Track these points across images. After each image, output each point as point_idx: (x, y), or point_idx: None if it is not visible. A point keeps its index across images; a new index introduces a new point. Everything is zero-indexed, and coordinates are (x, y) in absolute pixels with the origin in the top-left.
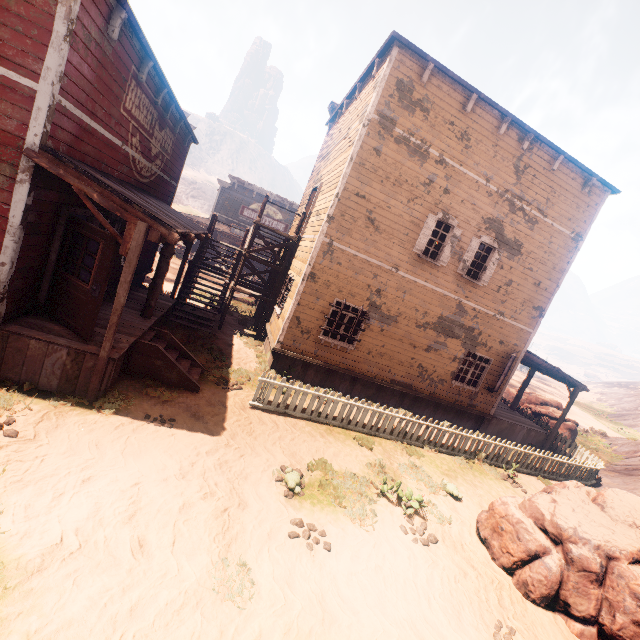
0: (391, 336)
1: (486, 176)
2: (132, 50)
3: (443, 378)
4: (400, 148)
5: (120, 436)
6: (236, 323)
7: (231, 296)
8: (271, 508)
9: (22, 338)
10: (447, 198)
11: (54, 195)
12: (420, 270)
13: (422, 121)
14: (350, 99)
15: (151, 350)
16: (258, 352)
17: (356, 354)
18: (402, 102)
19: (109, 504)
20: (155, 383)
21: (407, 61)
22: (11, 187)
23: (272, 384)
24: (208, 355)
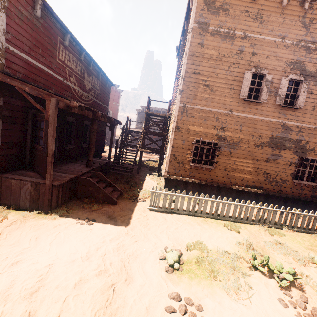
0: (238, 156)
1: (281, 36)
2: (56, 28)
3: (285, 179)
4: (215, 38)
5: (54, 232)
6: (148, 170)
7: (140, 154)
8: (153, 282)
9: (8, 179)
10: (255, 58)
11: (20, 102)
12: (248, 109)
13: (225, 17)
14: (183, 35)
15: (86, 182)
16: (158, 182)
17: (216, 171)
18: (210, 11)
19: (21, 281)
20: (90, 201)
21: None
22: None
23: (159, 193)
24: (127, 185)
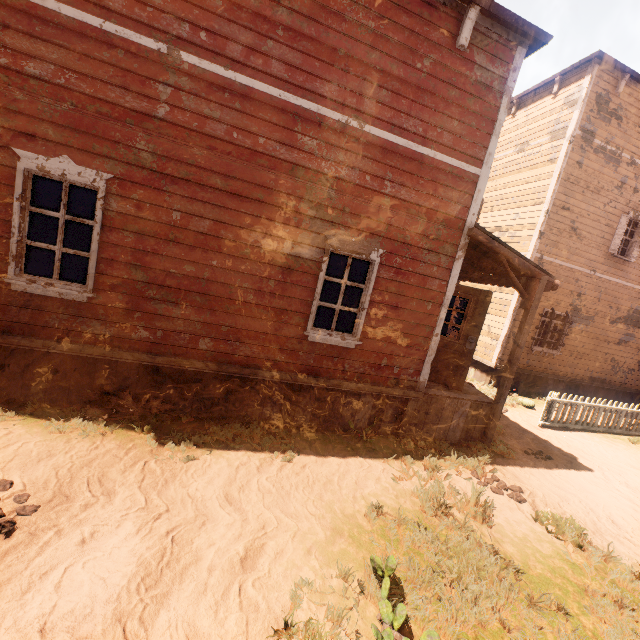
0: (589, 336)
1: None
2: None
3: (631, 368)
4: (598, 157)
5: (550, 475)
6: None
7: None
8: None
9: (440, 399)
10: (636, 196)
11: None
12: (613, 269)
13: (616, 129)
14: None
15: None
16: None
17: (560, 358)
18: (600, 114)
19: None
20: None
21: (604, 75)
22: (449, 265)
23: (555, 402)
24: None
